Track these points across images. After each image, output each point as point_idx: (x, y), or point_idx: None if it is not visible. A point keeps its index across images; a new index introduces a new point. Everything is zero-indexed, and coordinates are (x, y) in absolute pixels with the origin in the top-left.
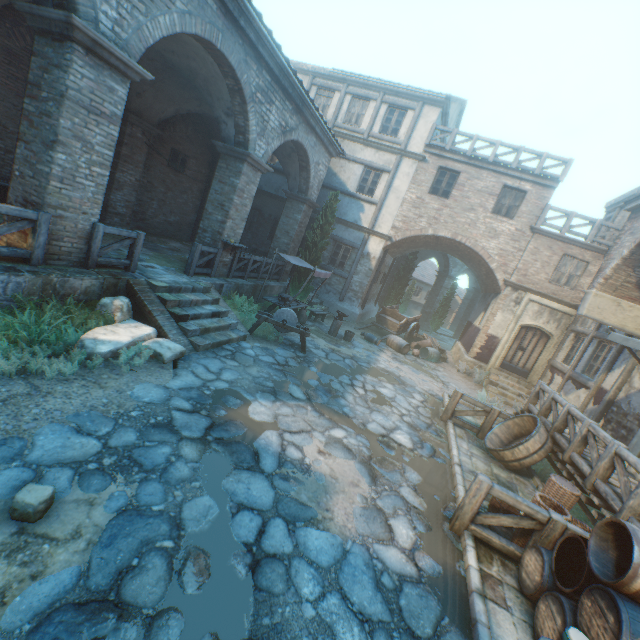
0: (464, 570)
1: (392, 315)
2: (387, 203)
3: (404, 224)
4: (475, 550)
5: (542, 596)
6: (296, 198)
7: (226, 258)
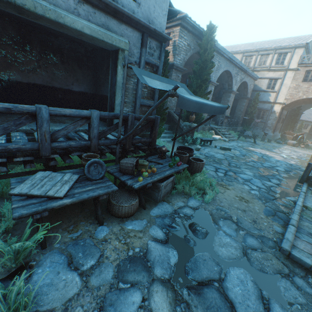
0: None
1: (288, 134)
2: (281, 90)
3: (290, 97)
4: None
5: None
6: (242, 98)
7: (225, 121)
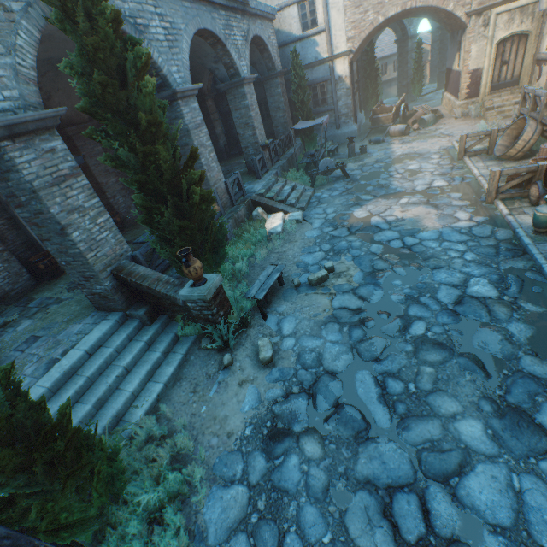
0: (499, 213)
1: (382, 112)
2: (332, 22)
3: (355, 30)
4: (502, 203)
5: (540, 199)
6: (269, 78)
7: (266, 155)
